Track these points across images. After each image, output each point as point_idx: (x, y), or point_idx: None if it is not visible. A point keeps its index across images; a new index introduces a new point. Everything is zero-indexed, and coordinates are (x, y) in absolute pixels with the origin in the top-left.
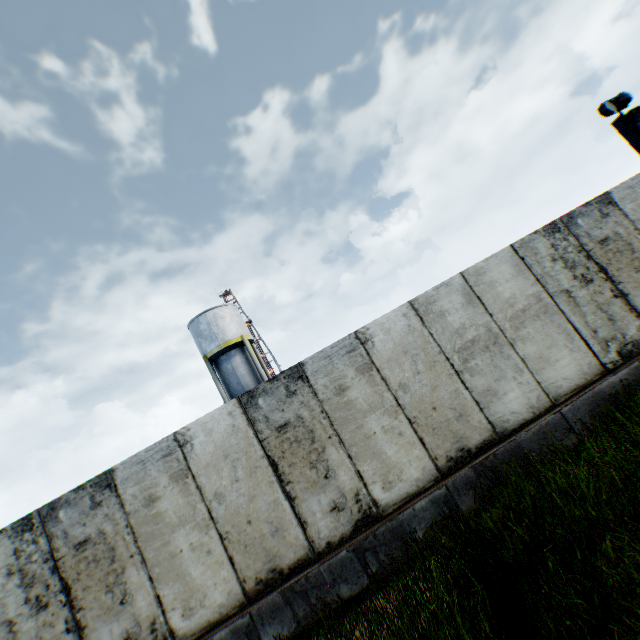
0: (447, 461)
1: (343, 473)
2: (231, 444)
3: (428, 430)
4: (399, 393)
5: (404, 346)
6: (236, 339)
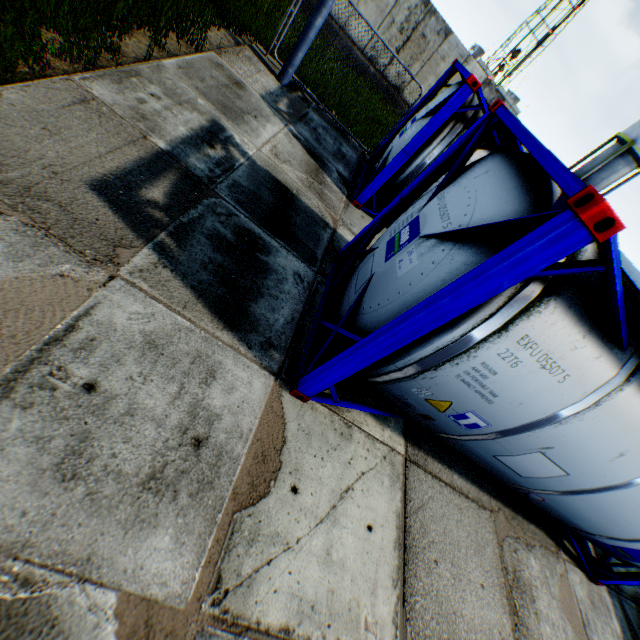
0: None
1: None
2: None
3: None
4: None
5: None
6: None
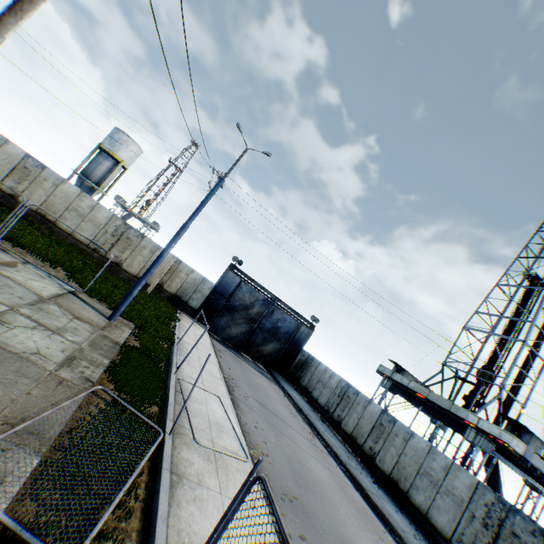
0: (41, 212)
1: (23, 187)
2: (15, 155)
3: (47, 205)
4: (54, 195)
5: (68, 193)
6: (119, 158)
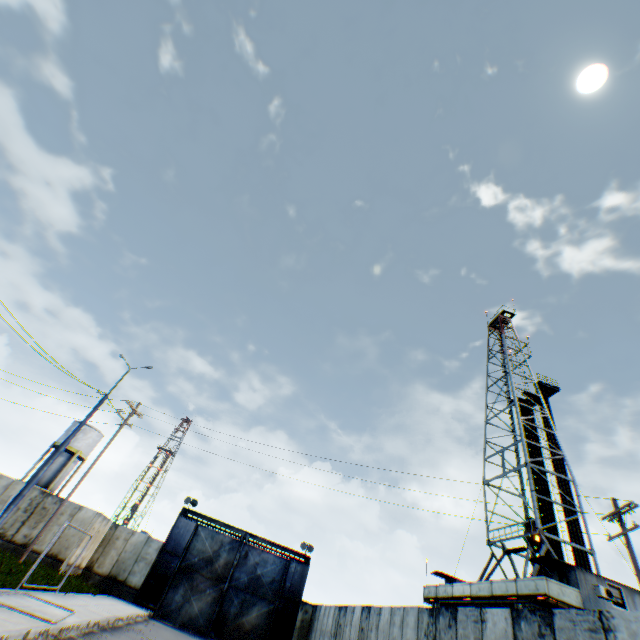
0: None
1: None
2: None
3: None
4: None
5: None
6: (75, 449)
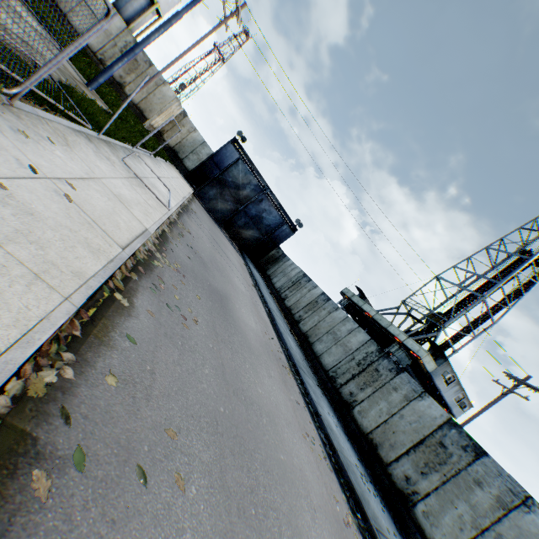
0: None
1: None
2: None
3: None
4: None
5: None
6: None
